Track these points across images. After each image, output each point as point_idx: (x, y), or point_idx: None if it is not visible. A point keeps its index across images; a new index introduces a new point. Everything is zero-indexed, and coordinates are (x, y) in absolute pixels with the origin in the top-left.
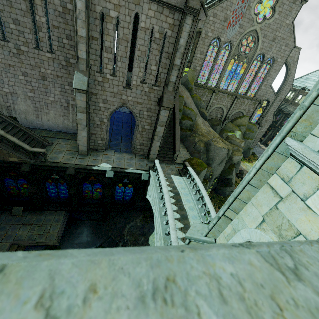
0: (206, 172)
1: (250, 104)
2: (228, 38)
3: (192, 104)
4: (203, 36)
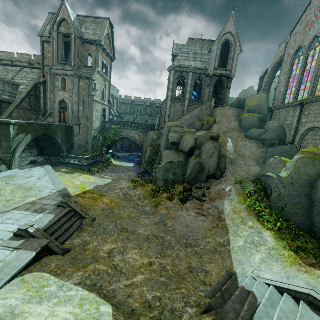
0: (152, 136)
1: None
2: (313, 35)
3: (221, 117)
4: (285, 59)
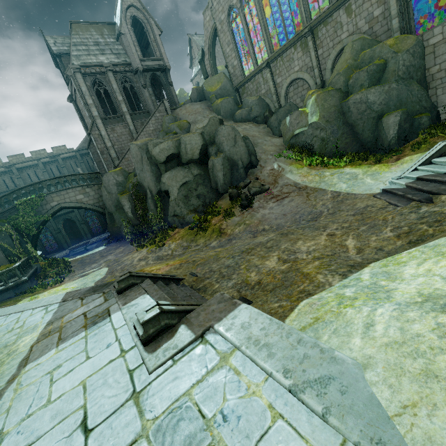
0: (114, 179)
1: (363, 5)
2: None
3: (191, 116)
4: (220, 28)
